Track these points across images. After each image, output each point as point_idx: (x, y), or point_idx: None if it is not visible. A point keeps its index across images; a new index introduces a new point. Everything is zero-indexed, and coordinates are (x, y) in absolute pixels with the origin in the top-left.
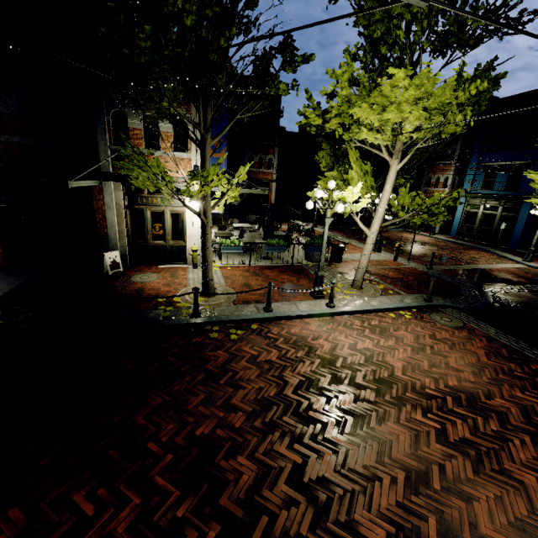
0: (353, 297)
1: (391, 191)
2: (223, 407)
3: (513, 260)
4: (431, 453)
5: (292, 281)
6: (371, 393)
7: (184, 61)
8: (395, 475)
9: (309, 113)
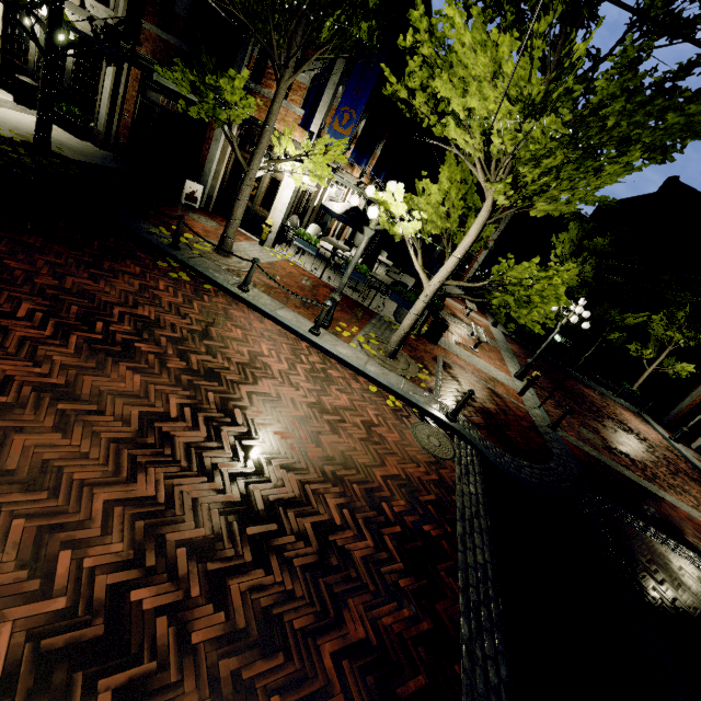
0: (362, 351)
1: (474, 237)
2: (56, 273)
3: None
4: (117, 406)
5: None
6: (180, 365)
7: None
8: (54, 377)
9: (389, 73)
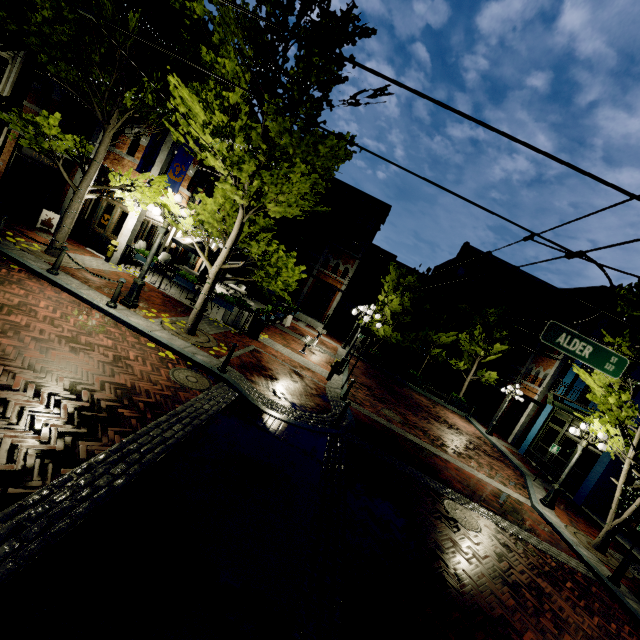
0: (159, 325)
1: (237, 231)
2: None
3: (529, 493)
4: None
5: (153, 302)
6: None
7: (57, 46)
8: None
9: (168, 125)
